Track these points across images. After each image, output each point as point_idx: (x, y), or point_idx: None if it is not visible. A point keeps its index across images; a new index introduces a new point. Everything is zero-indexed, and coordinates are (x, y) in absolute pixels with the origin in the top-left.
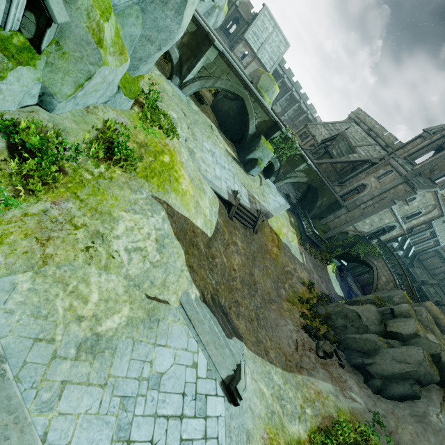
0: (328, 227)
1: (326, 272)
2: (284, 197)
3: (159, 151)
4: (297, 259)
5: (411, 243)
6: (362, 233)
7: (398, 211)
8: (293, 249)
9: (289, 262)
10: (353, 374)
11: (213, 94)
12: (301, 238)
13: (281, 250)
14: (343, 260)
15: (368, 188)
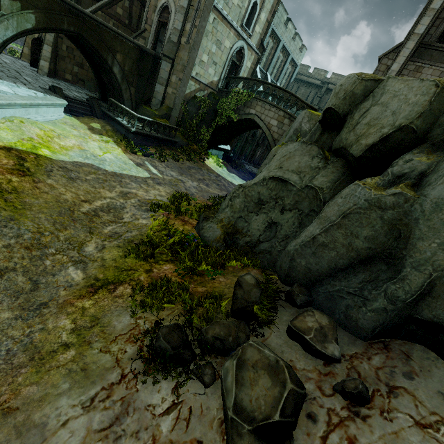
0: (166, 107)
1: (208, 170)
2: (43, 91)
3: None
4: (132, 176)
5: (273, 79)
6: (214, 88)
7: (228, 13)
8: (113, 165)
9: (100, 189)
10: (407, 382)
11: None
12: (129, 144)
13: (48, 175)
14: (222, 144)
15: (171, 5)
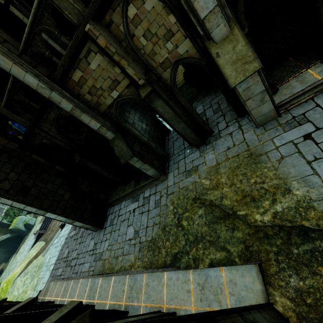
0: None
1: None
2: None
3: (2, 290)
4: None
5: None
6: None
7: None
8: None
9: None
10: None
11: (0, 263)
12: None
13: None
14: None
15: None
